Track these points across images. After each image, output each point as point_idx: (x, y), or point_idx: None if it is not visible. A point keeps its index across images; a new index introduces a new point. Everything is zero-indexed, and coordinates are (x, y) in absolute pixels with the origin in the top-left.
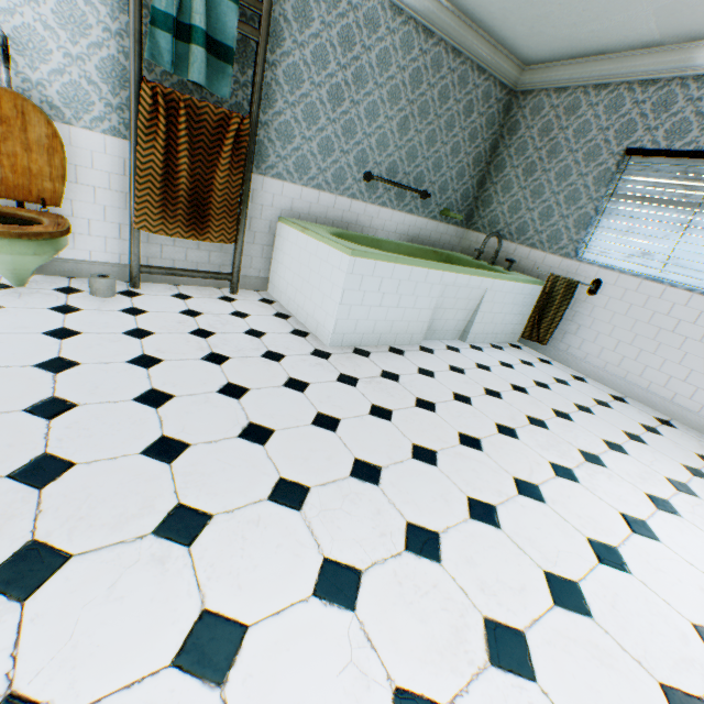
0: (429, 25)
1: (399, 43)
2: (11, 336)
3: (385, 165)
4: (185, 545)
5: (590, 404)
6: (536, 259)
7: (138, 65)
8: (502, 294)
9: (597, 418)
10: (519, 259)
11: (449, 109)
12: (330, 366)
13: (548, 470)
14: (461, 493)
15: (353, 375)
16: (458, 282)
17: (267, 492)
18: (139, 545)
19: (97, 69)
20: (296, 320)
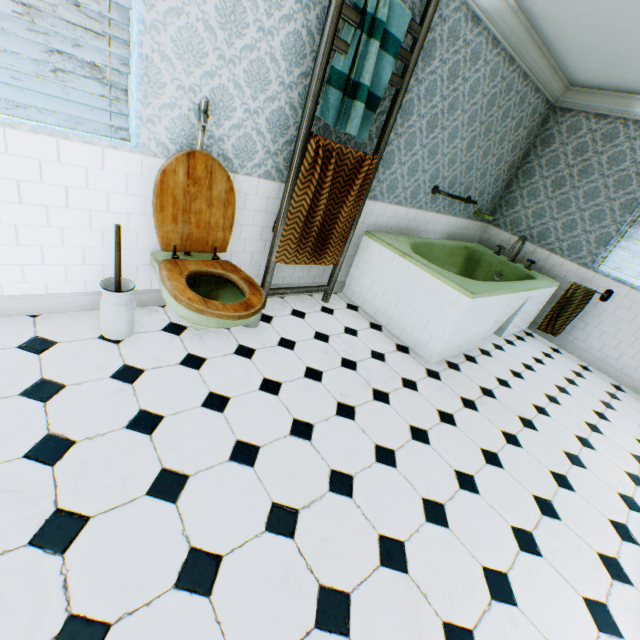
0: (515, 56)
1: (488, 72)
2: (244, 398)
3: (448, 179)
4: (513, 604)
5: (607, 398)
6: (554, 262)
7: (310, 122)
8: (534, 298)
9: (619, 414)
10: (538, 259)
11: (505, 126)
12: (448, 389)
13: (628, 480)
14: (603, 516)
15: (468, 397)
16: (516, 298)
17: (514, 542)
18: (493, 611)
19: (266, 121)
20: (388, 331)
